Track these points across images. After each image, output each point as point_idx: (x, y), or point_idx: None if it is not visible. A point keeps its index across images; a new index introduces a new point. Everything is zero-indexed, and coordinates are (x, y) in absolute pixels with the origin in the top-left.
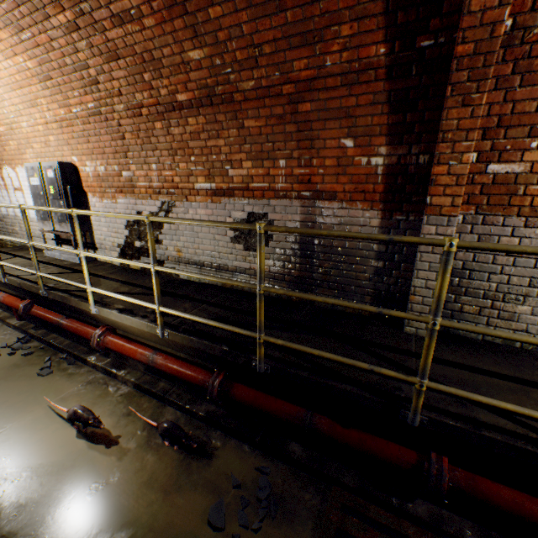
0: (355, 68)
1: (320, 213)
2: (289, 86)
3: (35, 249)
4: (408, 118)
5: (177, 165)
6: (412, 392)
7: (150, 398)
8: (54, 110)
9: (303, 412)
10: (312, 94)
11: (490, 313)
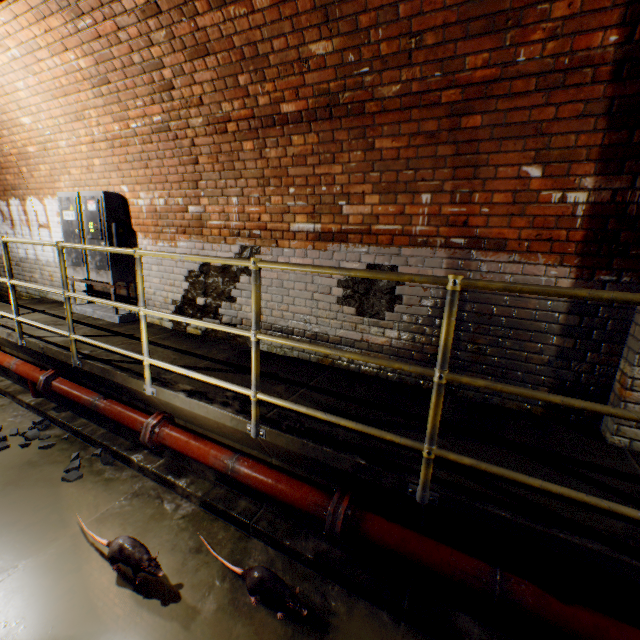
0: (562, 65)
1: (478, 267)
2: (453, 91)
3: (59, 302)
4: (637, 137)
5: (268, 198)
6: None
7: (226, 523)
8: (105, 125)
9: (487, 570)
10: (486, 103)
11: None
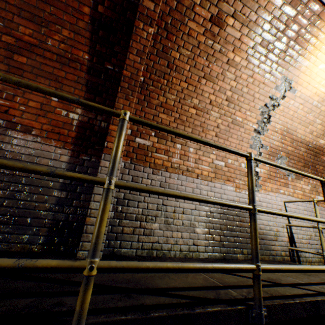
0: (68, 56)
1: (11, 141)
2: (11, 38)
3: None
4: (98, 99)
5: None
6: None
7: None
8: None
9: None
10: (31, 54)
11: (140, 232)
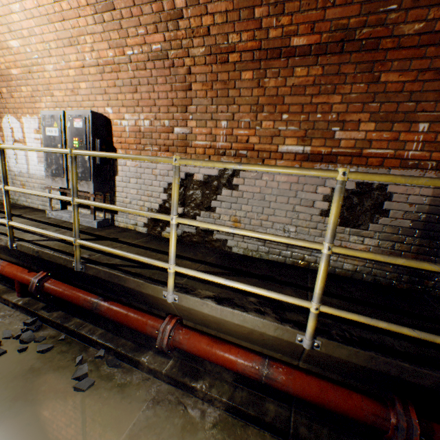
0: None
1: None
2: None
3: (30, 208)
4: None
5: (259, 123)
6: None
7: (258, 429)
8: (99, 51)
9: None
10: None
11: None
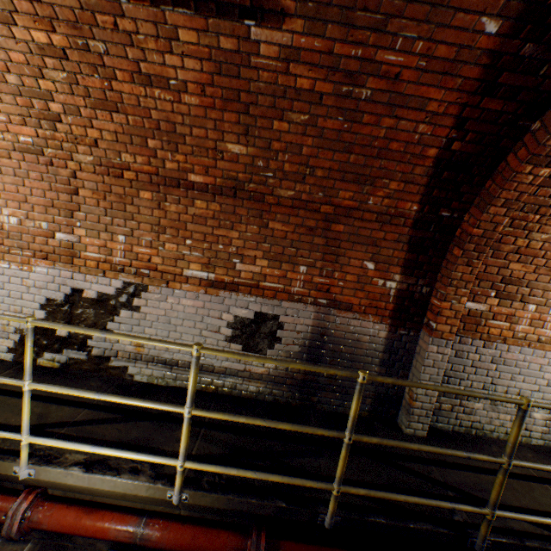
0: (390, 212)
1: (334, 320)
2: (329, 206)
3: None
4: (420, 258)
5: (162, 243)
6: (462, 512)
7: None
8: None
9: None
10: (348, 219)
11: (458, 409)
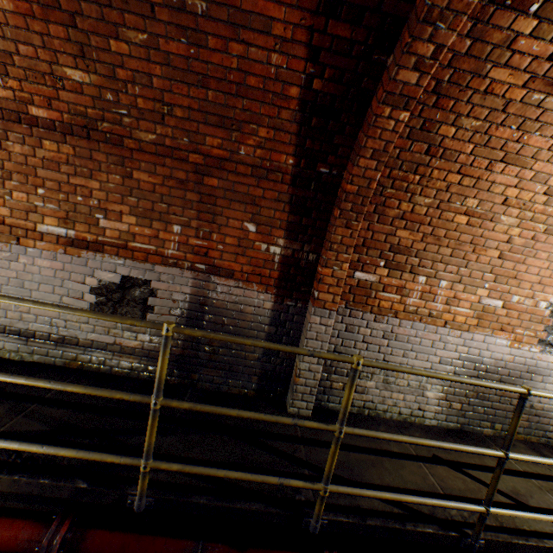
0: (266, 166)
1: (215, 288)
2: (198, 156)
3: None
4: (304, 221)
5: (9, 192)
6: (309, 491)
7: None
8: None
9: (193, 546)
10: (221, 172)
11: None
